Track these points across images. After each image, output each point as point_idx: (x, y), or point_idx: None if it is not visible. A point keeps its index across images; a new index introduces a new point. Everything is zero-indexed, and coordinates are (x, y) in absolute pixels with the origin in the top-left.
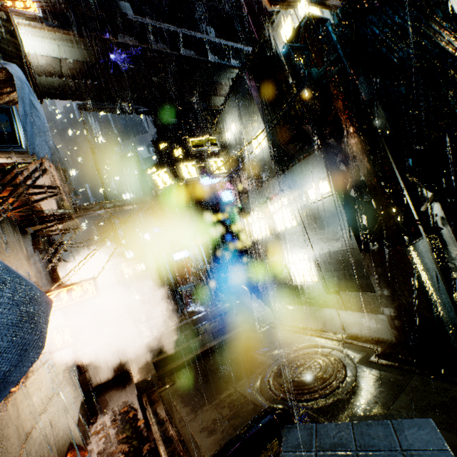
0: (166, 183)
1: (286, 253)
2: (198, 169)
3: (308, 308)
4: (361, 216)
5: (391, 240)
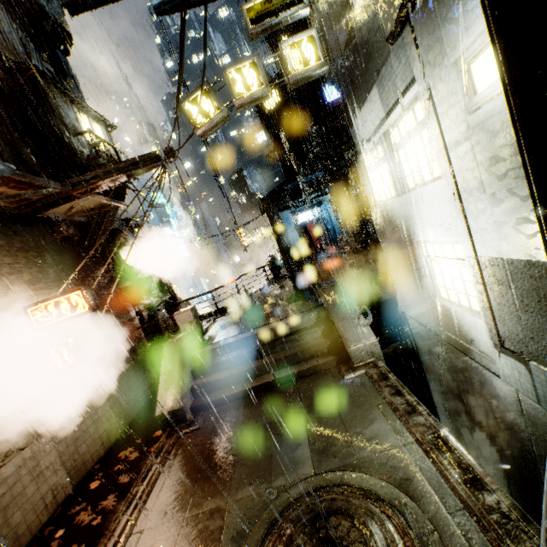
0: (206, 115)
1: (421, 239)
2: (260, 72)
3: (457, 354)
4: None
5: None
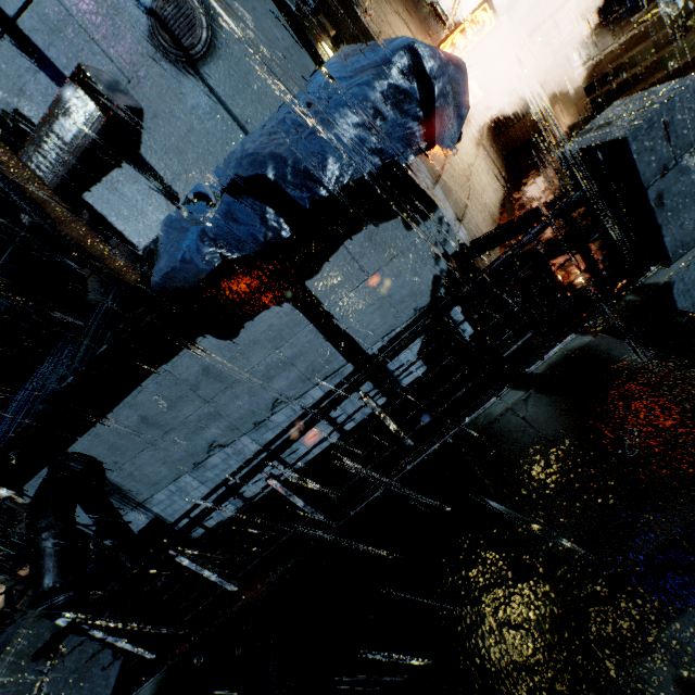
0: None
1: None
2: None
3: None
4: None
5: None
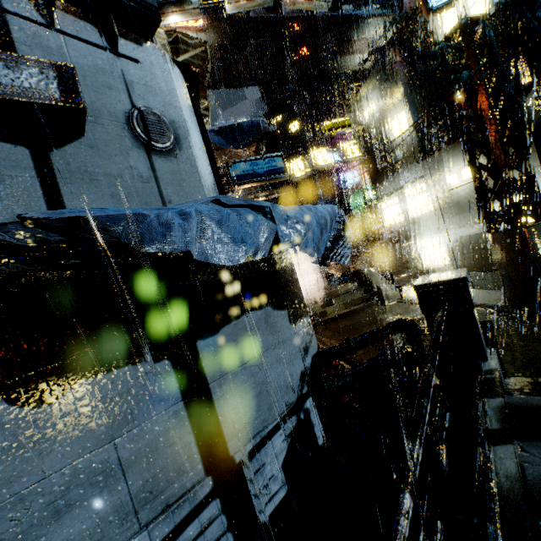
0: (302, 172)
1: (419, 238)
2: (332, 155)
3: None
4: (492, 203)
5: (514, 223)
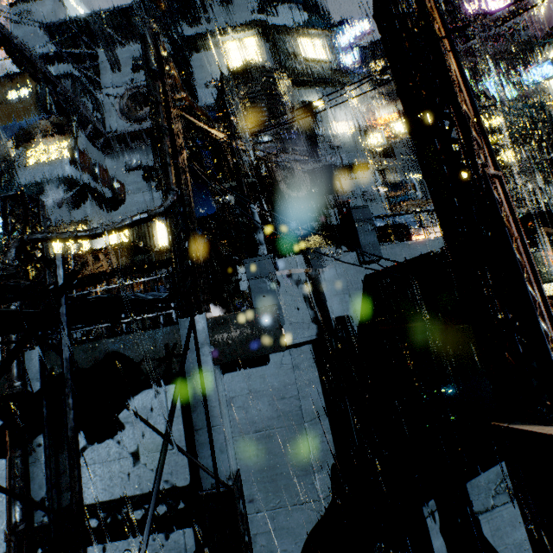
0: None
1: None
2: None
3: None
4: None
5: None
